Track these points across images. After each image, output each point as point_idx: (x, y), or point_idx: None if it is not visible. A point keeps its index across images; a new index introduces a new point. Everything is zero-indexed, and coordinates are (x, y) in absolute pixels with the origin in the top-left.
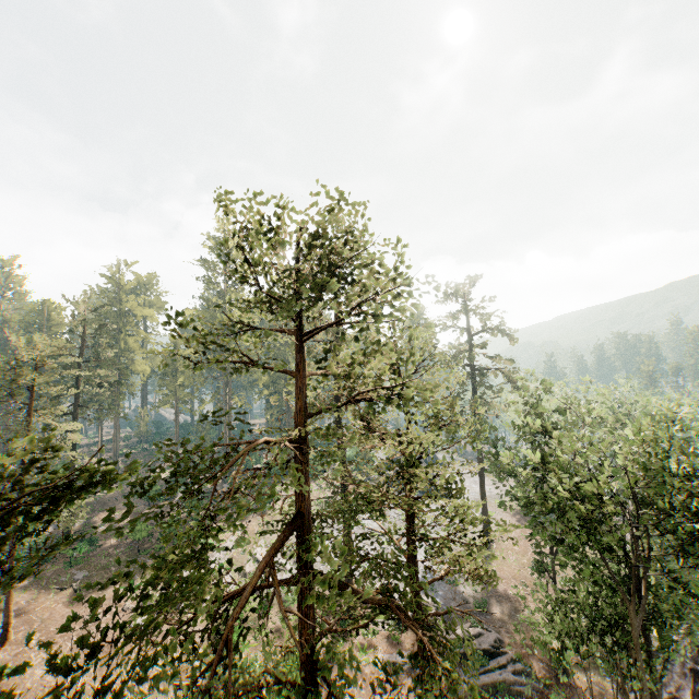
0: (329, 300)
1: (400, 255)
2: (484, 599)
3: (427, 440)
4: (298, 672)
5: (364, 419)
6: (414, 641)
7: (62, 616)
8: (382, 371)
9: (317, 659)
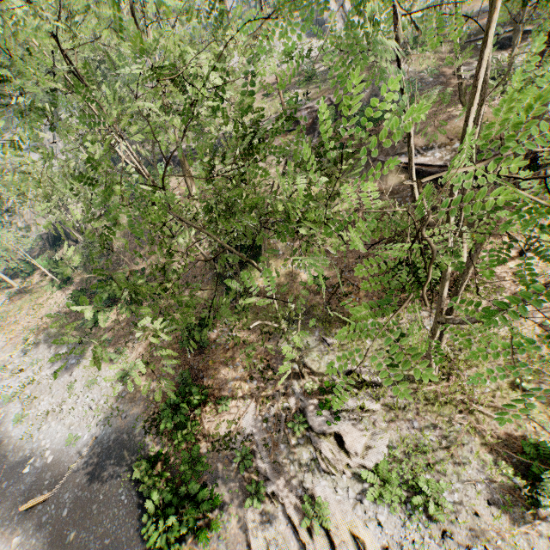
0: None
1: None
2: None
3: None
4: None
5: None
6: None
7: None
8: None
9: None
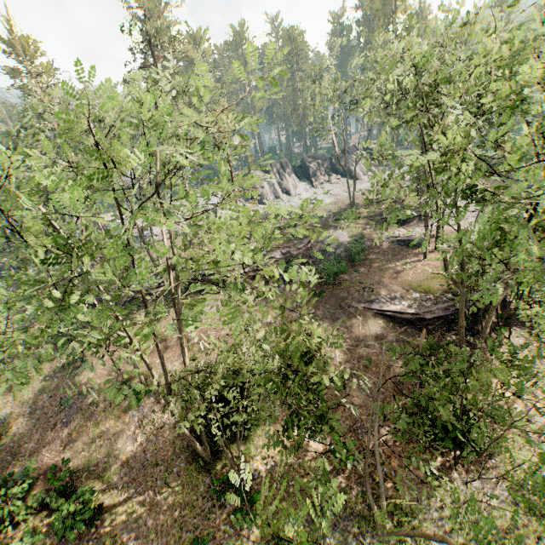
0: None
1: None
2: None
3: None
4: None
5: None
6: None
7: None
8: None
9: None
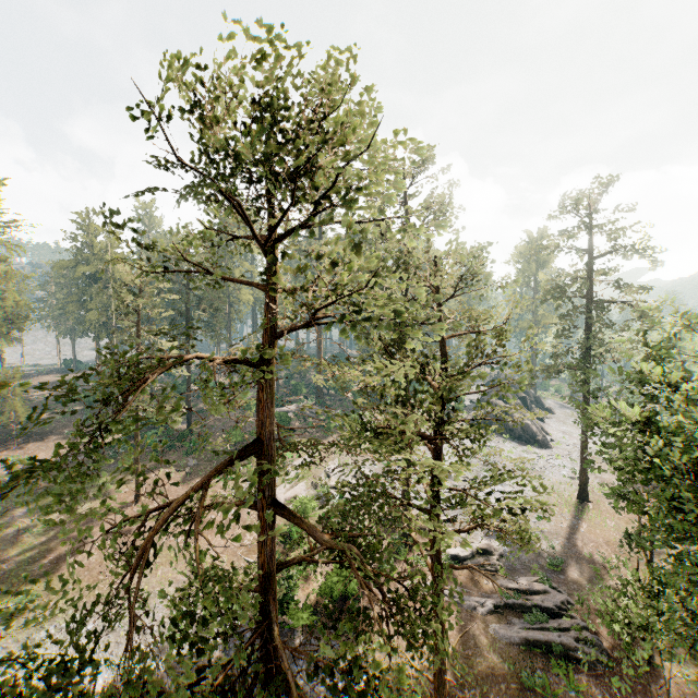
0: (288, 190)
1: (359, 104)
2: (560, 558)
3: (396, 373)
4: (340, 578)
5: (385, 349)
6: (467, 580)
7: (176, 491)
8: (341, 281)
9: (268, 585)
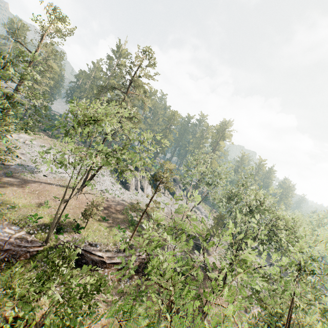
0: None
1: None
2: (13, 172)
3: None
4: None
5: None
6: None
7: None
8: None
9: None
